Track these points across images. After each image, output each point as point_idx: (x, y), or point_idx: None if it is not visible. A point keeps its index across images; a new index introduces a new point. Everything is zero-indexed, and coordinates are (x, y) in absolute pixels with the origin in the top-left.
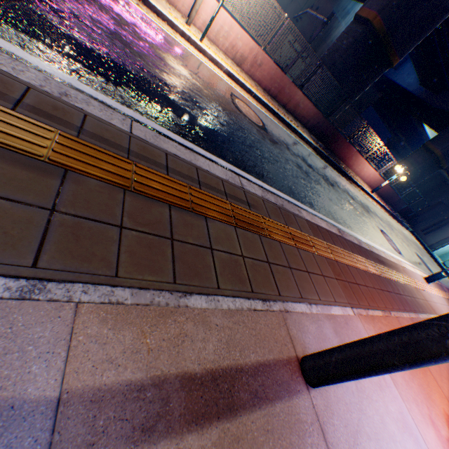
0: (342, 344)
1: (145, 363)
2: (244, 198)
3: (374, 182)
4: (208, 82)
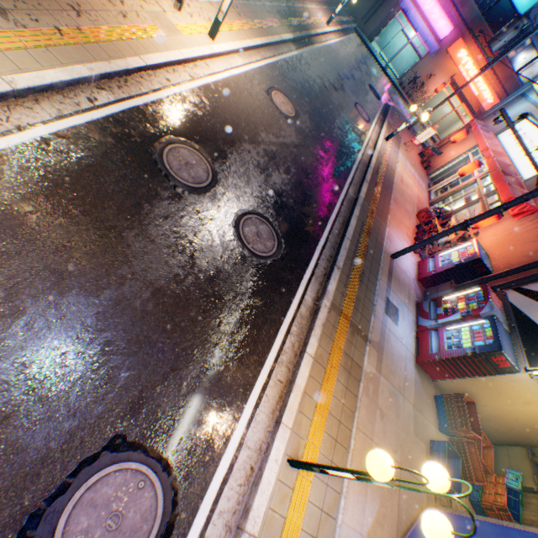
0: (399, 251)
1: (385, 277)
2: (360, 223)
3: None
4: (270, 118)
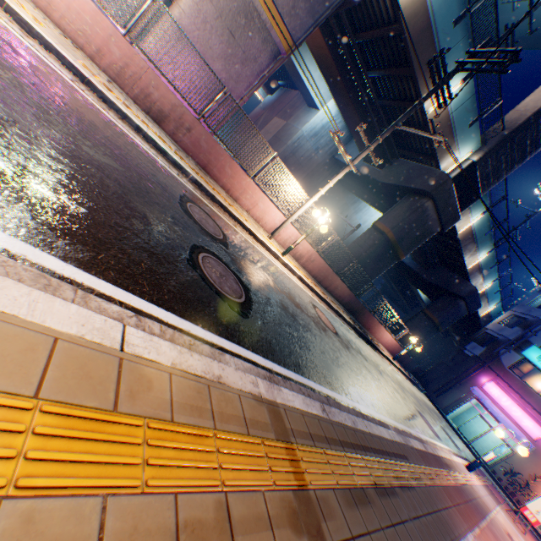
0: None
1: None
2: (401, 451)
3: (392, 346)
4: (305, 304)
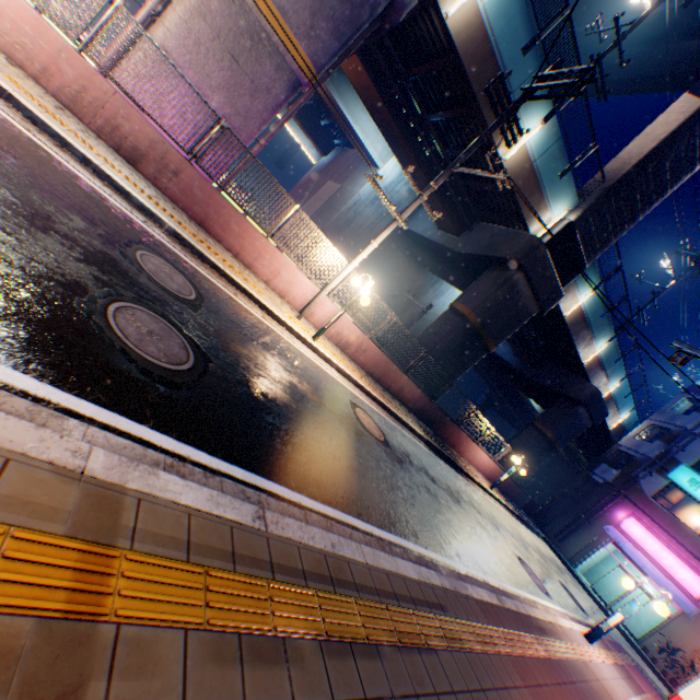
0: None
1: None
2: (436, 598)
3: (490, 470)
4: (334, 399)
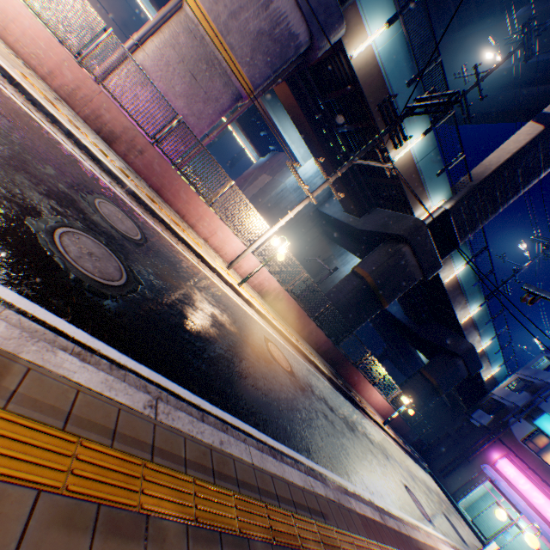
0: None
1: None
2: (318, 505)
3: (384, 408)
4: (250, 332)
